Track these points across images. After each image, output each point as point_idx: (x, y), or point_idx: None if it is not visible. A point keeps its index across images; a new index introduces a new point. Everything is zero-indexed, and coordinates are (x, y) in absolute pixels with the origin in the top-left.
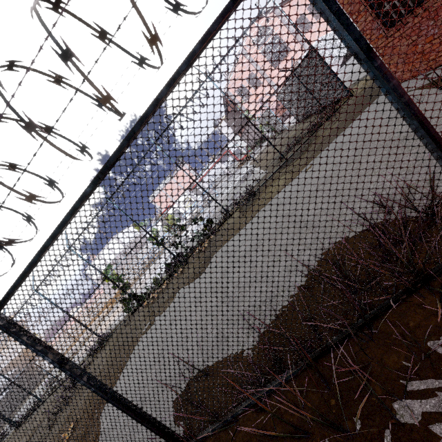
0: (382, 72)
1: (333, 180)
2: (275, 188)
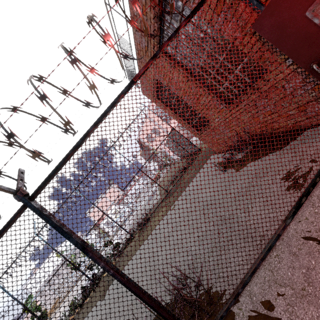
0: (94, 259)
1: (177, 228)
2: (157, 218)
